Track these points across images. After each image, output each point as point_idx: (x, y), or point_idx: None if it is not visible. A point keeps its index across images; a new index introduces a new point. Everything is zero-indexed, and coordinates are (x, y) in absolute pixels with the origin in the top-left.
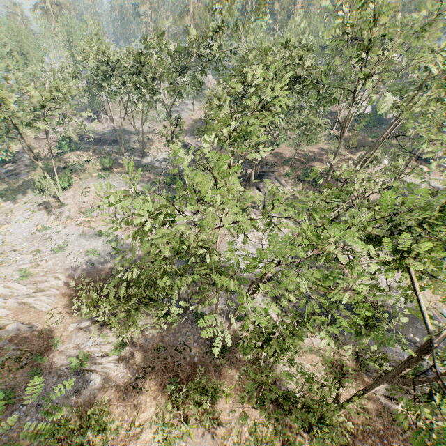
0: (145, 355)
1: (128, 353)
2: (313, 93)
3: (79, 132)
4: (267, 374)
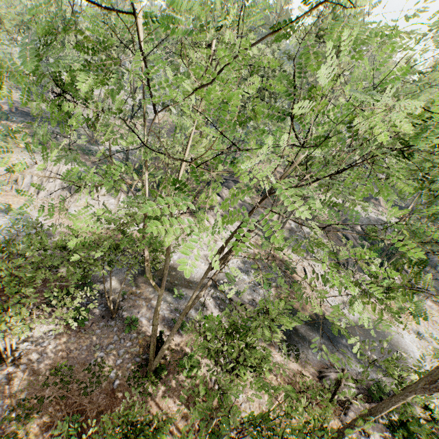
0: (34, 378)
1: (2, 376)
2: (284, 102)
3: (14, 103)
4: (237, 390)
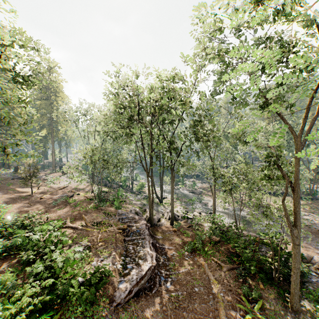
0: None
1: None
2: None
3: None
4: None
